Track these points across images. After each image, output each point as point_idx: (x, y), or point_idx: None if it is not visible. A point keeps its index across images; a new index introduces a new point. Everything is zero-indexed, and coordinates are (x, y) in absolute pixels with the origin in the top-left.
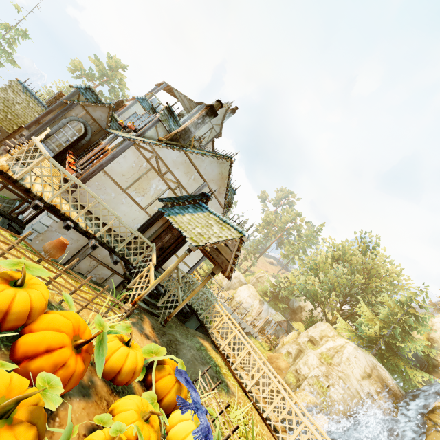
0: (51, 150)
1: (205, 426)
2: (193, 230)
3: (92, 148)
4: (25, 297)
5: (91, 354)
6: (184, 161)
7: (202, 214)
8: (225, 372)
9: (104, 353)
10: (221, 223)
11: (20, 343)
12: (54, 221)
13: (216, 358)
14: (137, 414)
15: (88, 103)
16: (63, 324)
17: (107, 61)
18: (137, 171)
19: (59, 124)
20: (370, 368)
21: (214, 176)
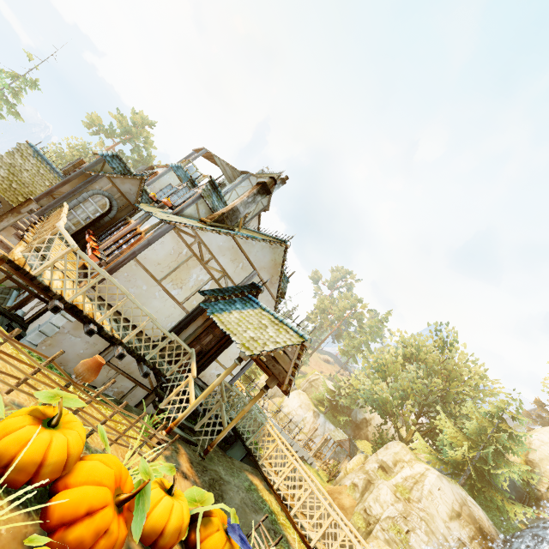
0: (67, 229)
1: None
2: (244, 333)
3: (118, 228)
4: (62, 441)
5: (132, 512)
6: (231, 246)
7: (253, 311)
8: (283, 522)
9: (146, 508)
10: (276, 323)
11: (54, 504)
12: (68, 321)
13: (270, 501)
14: None
15: (116, 175)
16: (105, 475)
17: (132, 117)
18: (176, 259)
19: (79, 198)
20: (459, 505)
21: (265, 263)
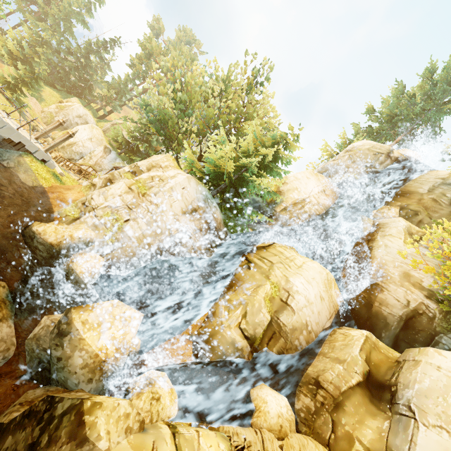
0: None
1: None
2: None
3: None
4: None
5: None
6: None
7: None
8: None
9: None
10: None
11: None
12: None
13: None
14: None
15: None
16: None
17: None
18: None
19: None
20: (199, 203)
21: None
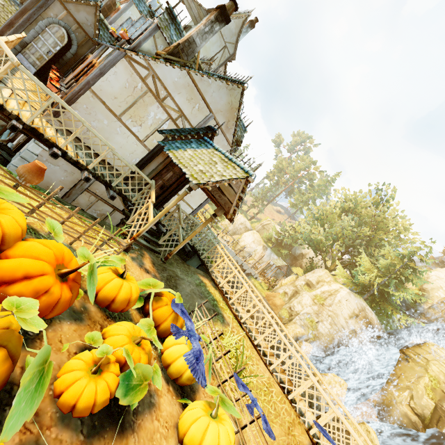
0: (32, 64)
1: (197, 350)
2: (194, 167)
3: (79, 64)
4: None
5: (79, 283)
6: (187, 83)
7: (206, 151)
8: (222, 306)
9: (95, 283)
10: (226, 161)
11: None
12: (44, 150)
13: (214, 294)
14: (128, 338)
15: None
16: (42, 253)
17: None
18: (132, 93)
19: (36, 27)
20: (359, 310)
21: (222, 106)
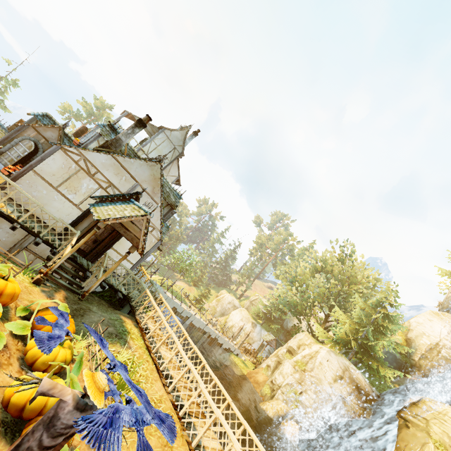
0: (4, 165)
1: (57, 335)
2: (105, 213)
3: None
4: None
5: None
6: (113, 163)
7: (125, 205)
8: (134, 337)
9: None
10: (136, 209)
11: None
12: None
13: (130, 328)
14: None
15: (38, 125)
16: None
17: (94, 103)
18: (67, 172)
19: (12, 142)
20: (342, 370)
21: (146, 177)
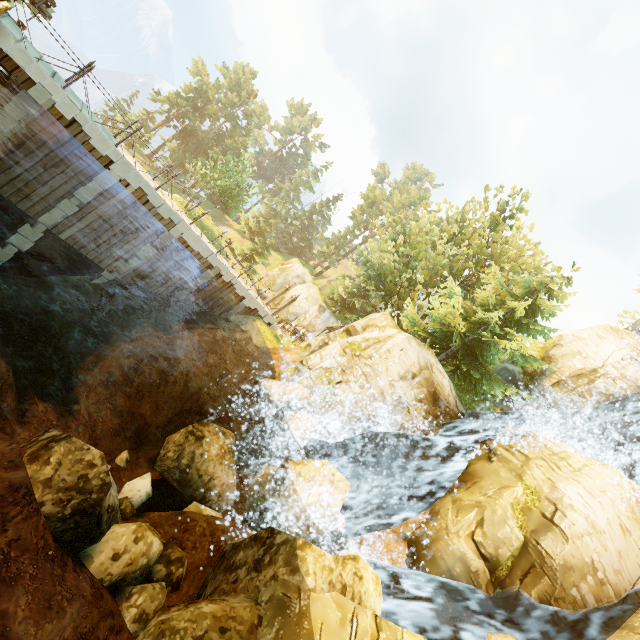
0: None
1: None
2: None
3: None
4: None
5: None
6: None
7: None
8: None
9: None
10: None
11: None
12: None
13: None
14: None
15: None
16: None
17: None
18: None
19: None
20: (420, 368)
21: None
